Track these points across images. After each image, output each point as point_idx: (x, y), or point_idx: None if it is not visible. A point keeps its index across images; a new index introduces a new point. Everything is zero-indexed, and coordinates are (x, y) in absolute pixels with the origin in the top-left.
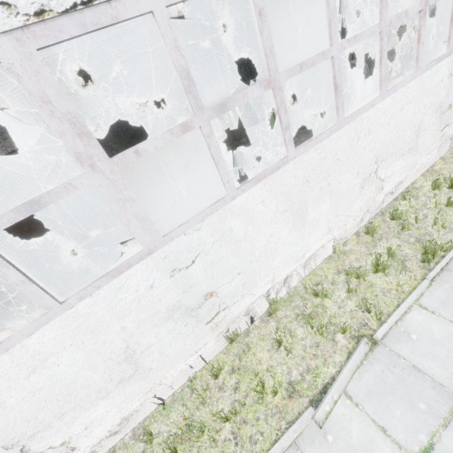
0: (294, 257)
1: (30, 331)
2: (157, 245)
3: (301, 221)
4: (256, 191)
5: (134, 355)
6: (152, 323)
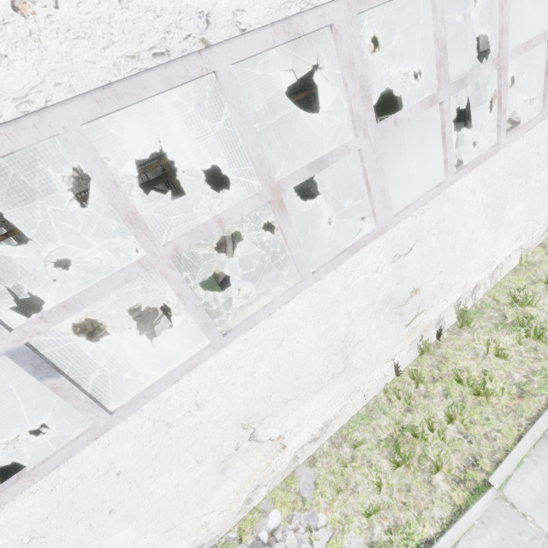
0: (485, 264)
1: (287, 299)
2: (388, 225)
3: (498, 220)
4: (470, 178)
5: (348, 348)
6: (368, 313)
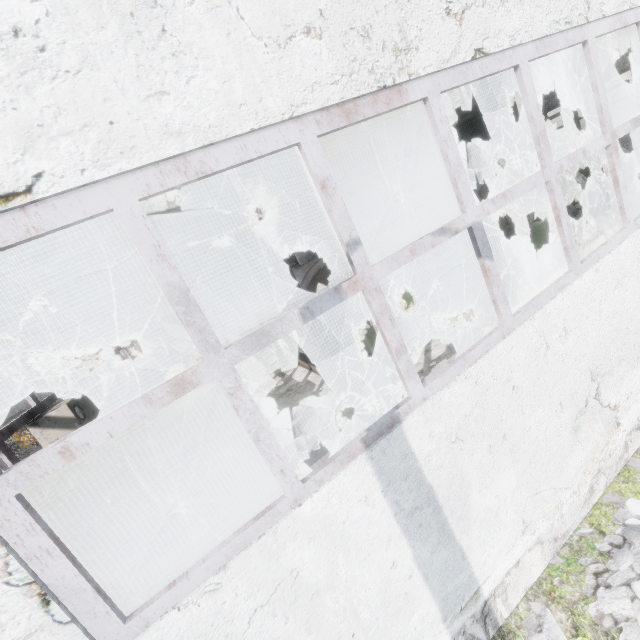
0: None
1: (618, 241)
2: None
3: None
4: None
5: None
6: None
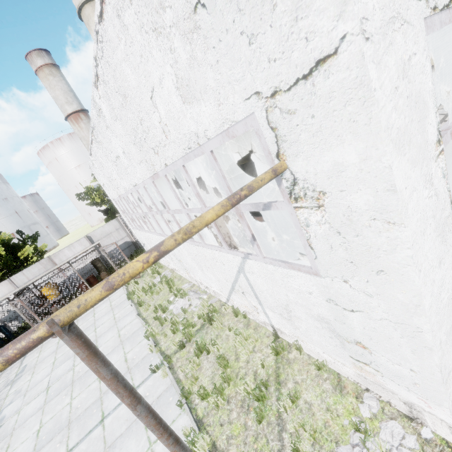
0: None
1: None
2: None
3: None
4: None
5: None
6: None
